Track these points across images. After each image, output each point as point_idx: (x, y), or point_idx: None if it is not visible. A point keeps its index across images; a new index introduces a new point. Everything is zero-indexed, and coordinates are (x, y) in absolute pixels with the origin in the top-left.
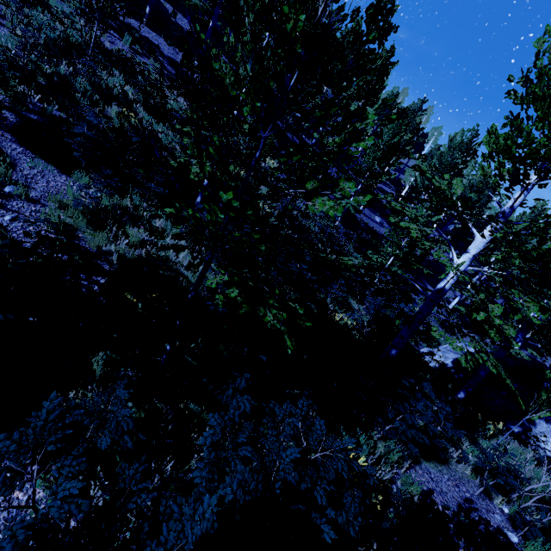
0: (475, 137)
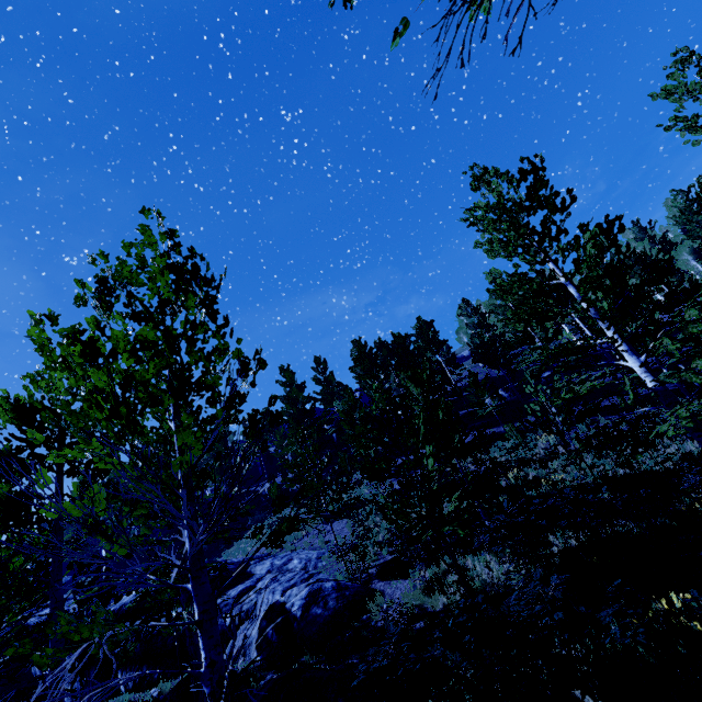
0: (688, 192)
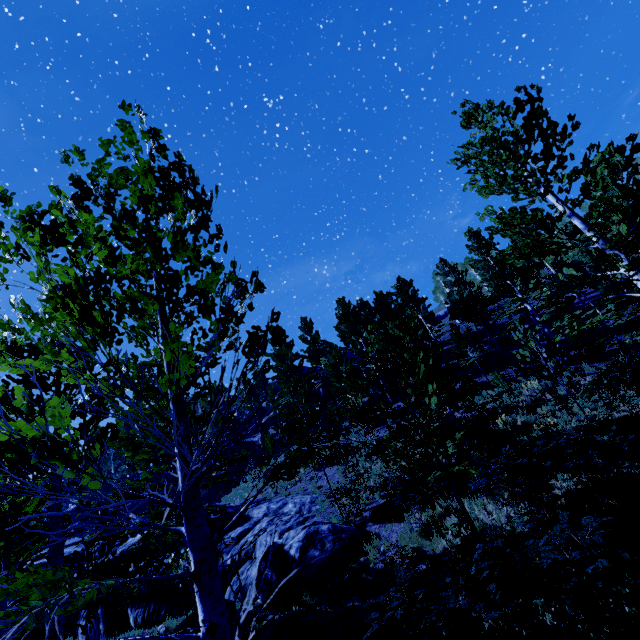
0: None
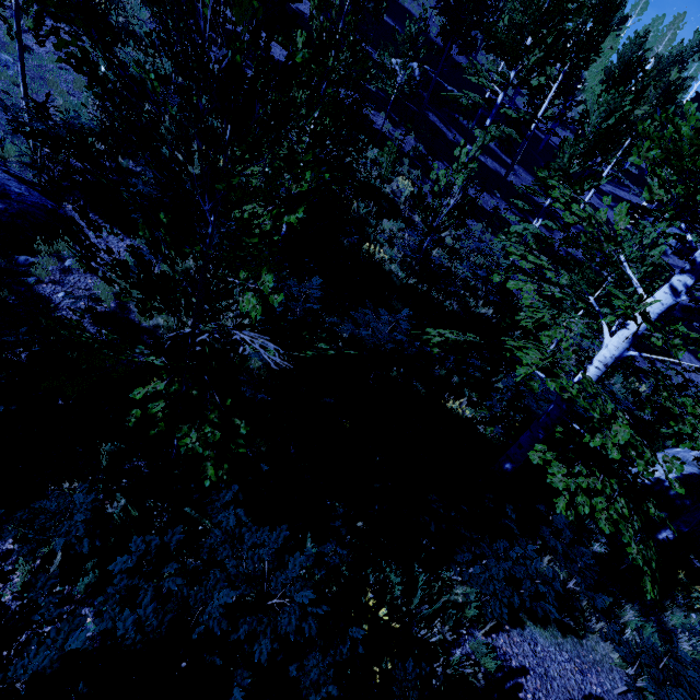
0: None
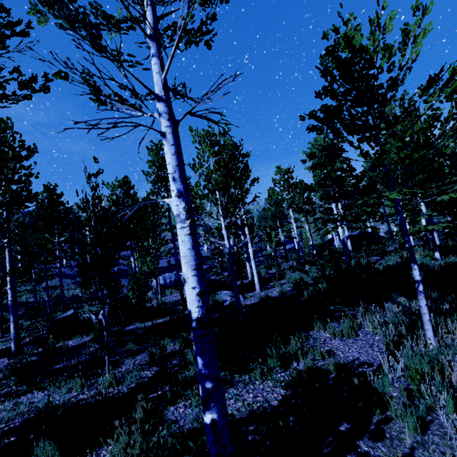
0: None
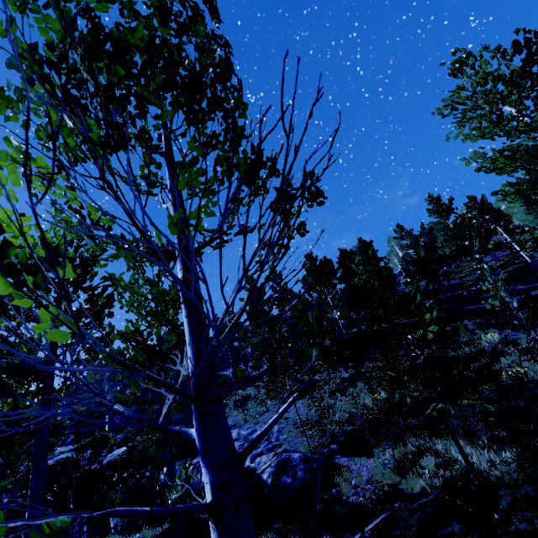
0: None
